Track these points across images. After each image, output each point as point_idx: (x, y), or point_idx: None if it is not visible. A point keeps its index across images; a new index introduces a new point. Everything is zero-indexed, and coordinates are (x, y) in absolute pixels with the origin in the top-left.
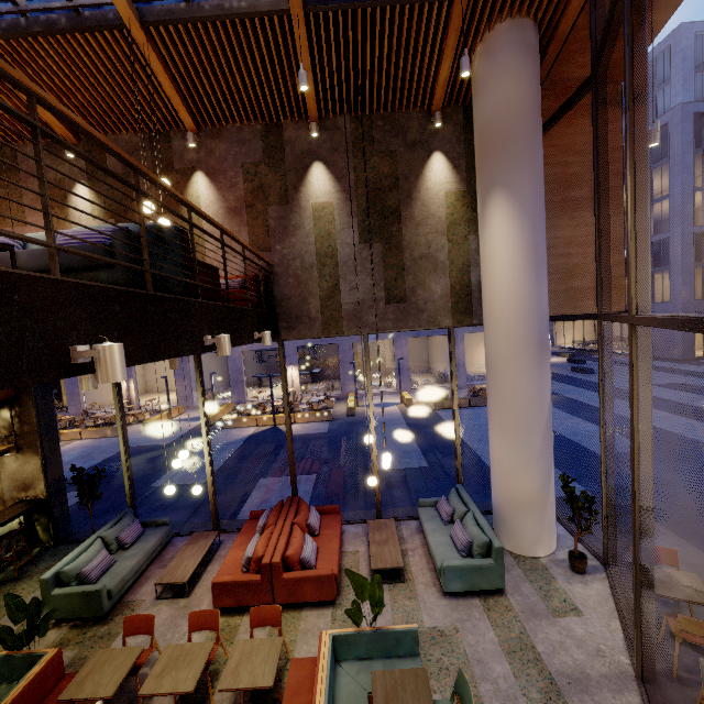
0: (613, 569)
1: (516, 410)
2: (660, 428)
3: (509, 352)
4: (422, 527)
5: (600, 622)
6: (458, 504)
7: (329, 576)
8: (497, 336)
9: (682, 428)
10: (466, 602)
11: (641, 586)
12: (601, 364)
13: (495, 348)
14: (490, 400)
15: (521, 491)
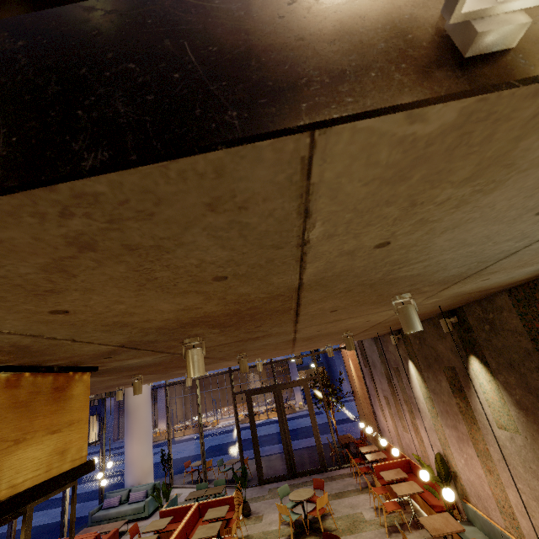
0: (174, 485)
1: (146, 427)
2: (111, 471)
3: (144, 401)
4: (109, 515)
5: (187, 490)
6: (121, 492)
7: (118, 530)
8: (139, 395)
9: (119, 468)
10: (156, 513)
11: (204, 454)
12: (167, 402)
13: (138, 401)
14: (133, 427)
15: (148, 466)
